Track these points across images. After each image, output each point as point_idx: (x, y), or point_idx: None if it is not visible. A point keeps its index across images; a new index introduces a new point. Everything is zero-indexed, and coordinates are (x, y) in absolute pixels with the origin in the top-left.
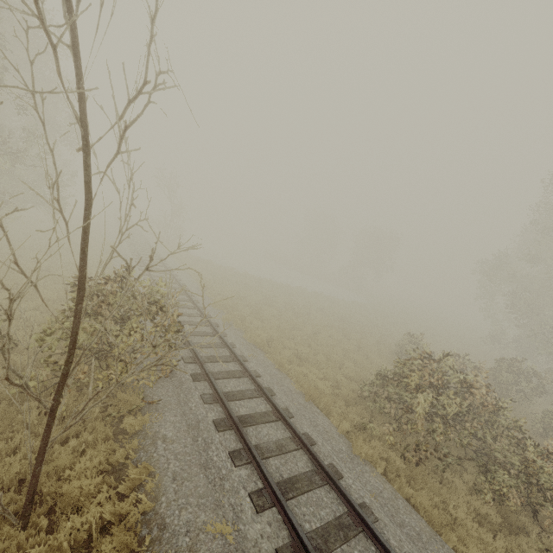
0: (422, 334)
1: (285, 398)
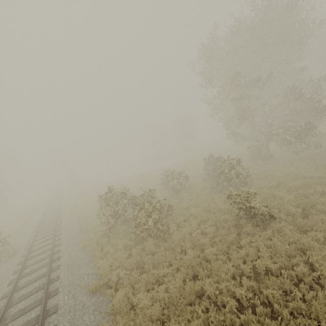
0: (168, 169)
1: (66, 238)
